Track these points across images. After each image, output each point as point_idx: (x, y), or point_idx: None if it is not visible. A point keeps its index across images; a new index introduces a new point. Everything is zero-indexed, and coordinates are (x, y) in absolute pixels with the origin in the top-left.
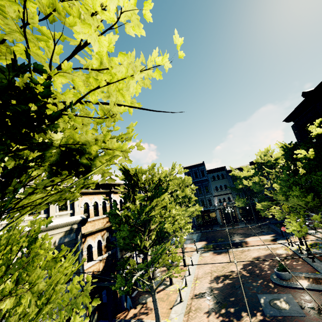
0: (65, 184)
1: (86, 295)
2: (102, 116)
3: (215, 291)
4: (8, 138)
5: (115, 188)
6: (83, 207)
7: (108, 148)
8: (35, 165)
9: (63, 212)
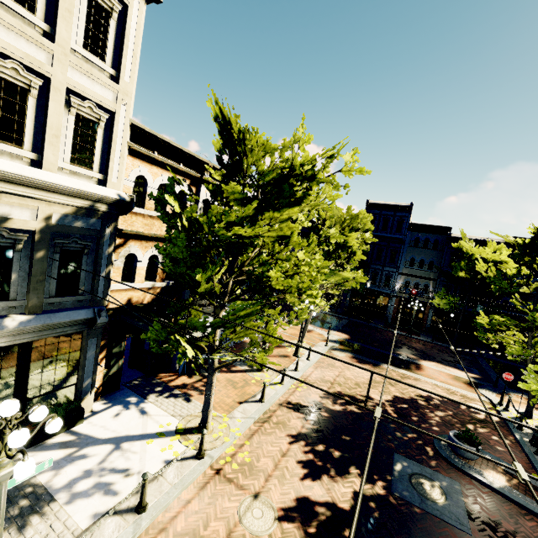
0: (94, 113)
1: None
2: None
3: (324, 413)
4: None
5: (214, 179)
6: (136, 183)
7: None
8: None
9: (79, 169)
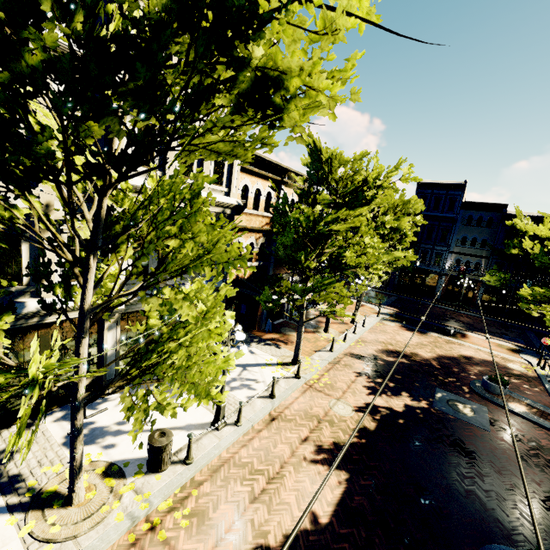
0: None
1: (244, 261)
2: (320, 31)
3: (380, 361)
4: (215, 43)
5: (289, 179)
6: (241, 191)
7: (312, 86)
8: (225, 90)
9: (217, 187)
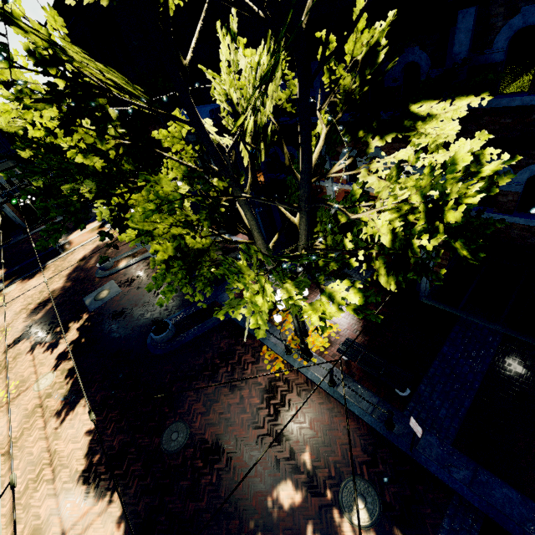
0: None
1: None
2: None
3: (36, 325)
4: None
5: None
6: None
7: None
8: None
9: None
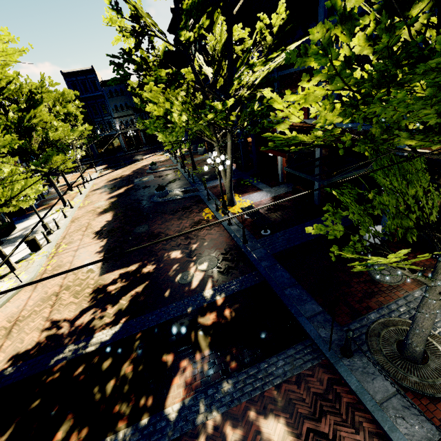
0: None
1: (16, 140)
2: (4, 65)
3: (108, 185)
4: None
5: None
6: None
7: (7, 76)
8: None
9: None
